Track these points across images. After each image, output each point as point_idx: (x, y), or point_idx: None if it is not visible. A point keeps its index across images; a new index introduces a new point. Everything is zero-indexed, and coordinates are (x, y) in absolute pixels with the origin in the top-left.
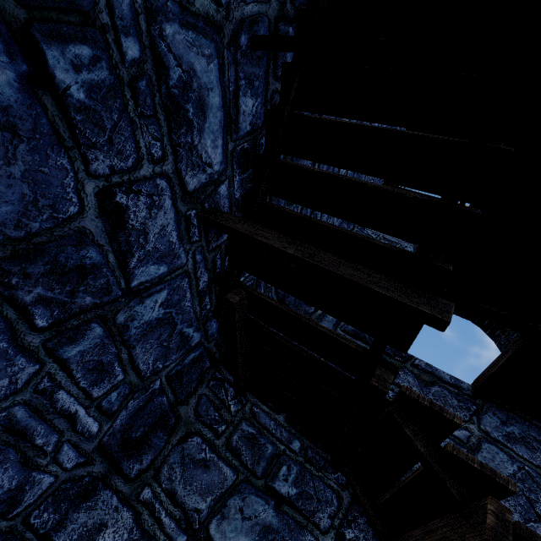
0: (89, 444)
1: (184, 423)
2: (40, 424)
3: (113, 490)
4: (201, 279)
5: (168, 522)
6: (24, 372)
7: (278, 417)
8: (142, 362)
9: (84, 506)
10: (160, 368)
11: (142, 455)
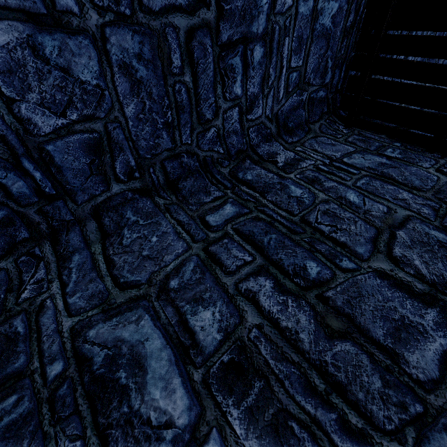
0: (275, 106)
1: (313, 132)
2: (275, 56)
3: (280, 144)
4: (350, 16)
5: (316, 156)
6: (288, 1)
7: (380, 135)
8: (309, 63)
9: (267, 144)
10: (310, 82)
11: (292, 136)
